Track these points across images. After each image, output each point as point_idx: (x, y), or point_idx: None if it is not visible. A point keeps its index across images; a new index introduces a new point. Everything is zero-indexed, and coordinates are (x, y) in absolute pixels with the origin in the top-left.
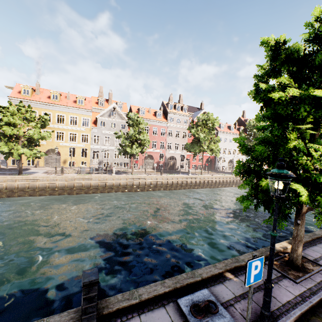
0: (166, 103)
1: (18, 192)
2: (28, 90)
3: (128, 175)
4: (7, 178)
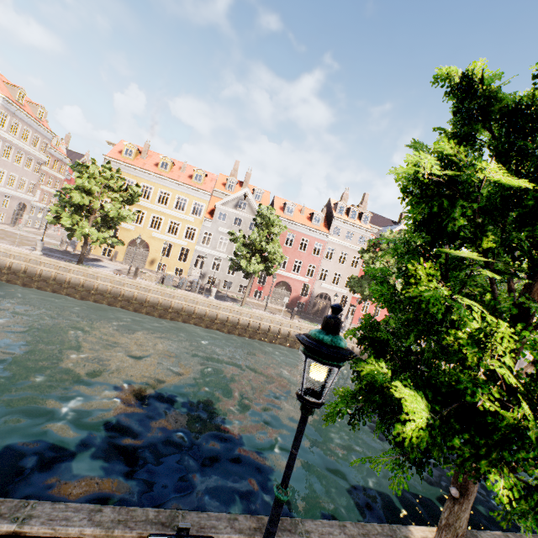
0: (335, 203)
1: (68, 289)
2: (132, 150)
3: (234, 305)
4: (60, 265)
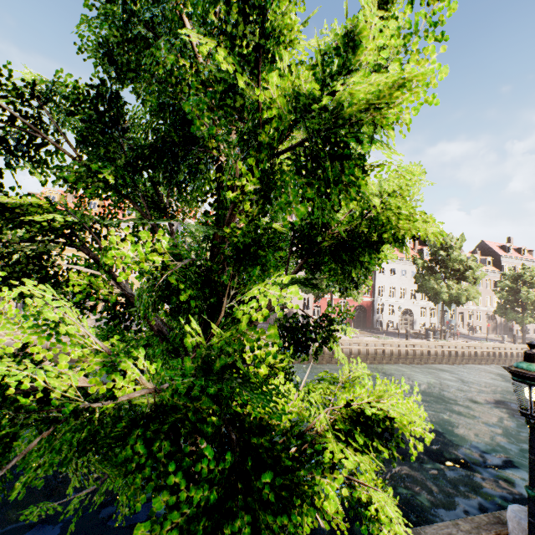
0: None
1: None
2: (55, 196)
3: None
4: None
